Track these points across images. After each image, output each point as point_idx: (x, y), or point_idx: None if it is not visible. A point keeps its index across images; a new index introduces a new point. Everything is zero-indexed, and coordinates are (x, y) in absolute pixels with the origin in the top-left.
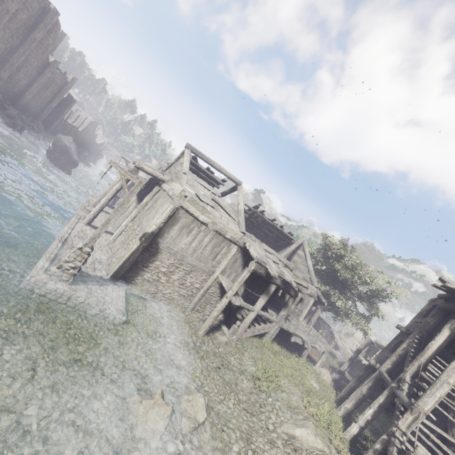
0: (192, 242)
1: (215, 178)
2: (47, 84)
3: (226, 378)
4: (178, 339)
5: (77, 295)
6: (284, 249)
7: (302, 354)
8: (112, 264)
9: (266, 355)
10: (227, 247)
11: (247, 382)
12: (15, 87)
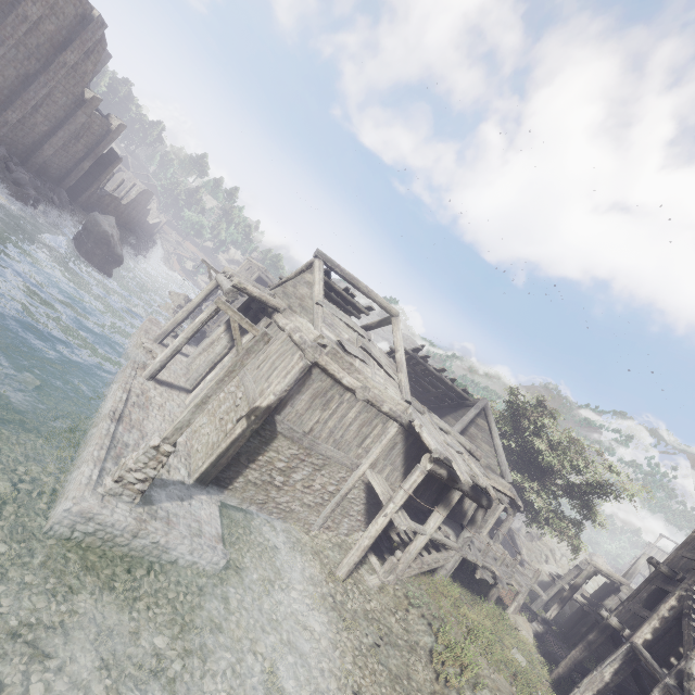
0: (328, 419)
1: (355, 304)
2: (80, 132)
3: (392, 666)
4: (307, 592)
5: (149, 531)
6: (453, 414)
7: (489, 594)
8: (195, 455)
9: (445, 609)
10: (382, 426)
11: (422, 668)
12: (27, 137)
